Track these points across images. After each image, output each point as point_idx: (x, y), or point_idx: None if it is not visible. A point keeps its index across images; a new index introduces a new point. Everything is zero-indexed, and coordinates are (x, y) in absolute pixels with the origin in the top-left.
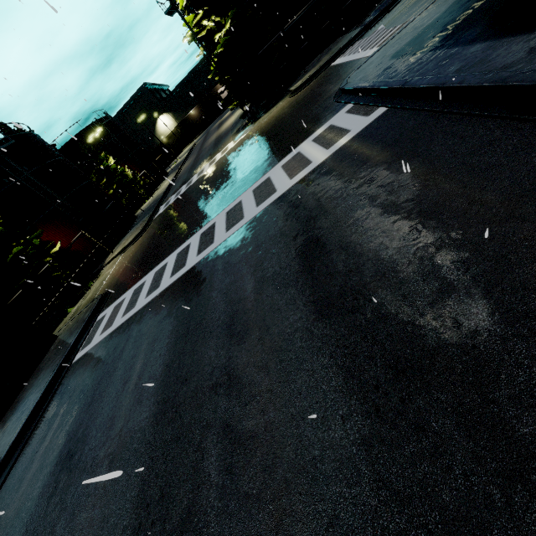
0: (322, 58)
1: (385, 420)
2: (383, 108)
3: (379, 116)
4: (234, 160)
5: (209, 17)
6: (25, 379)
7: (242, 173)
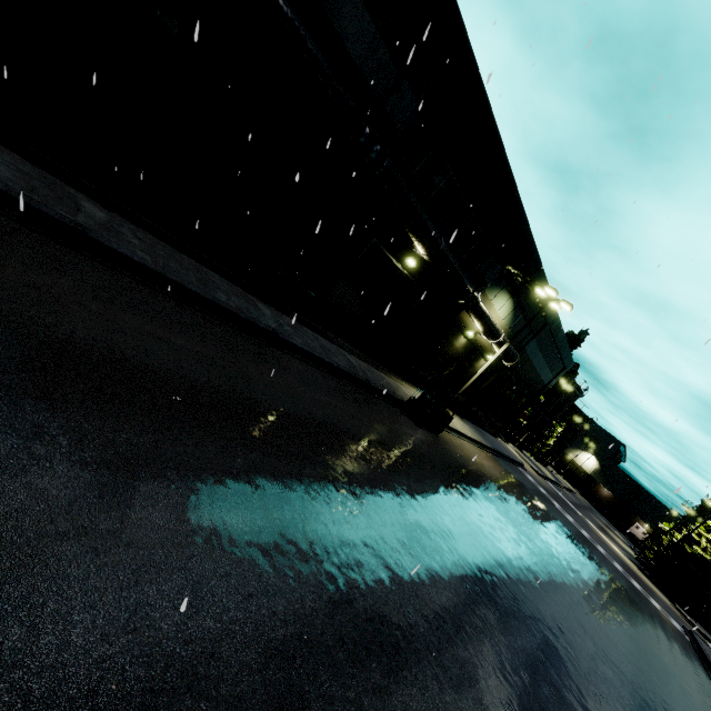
0: (710, 637)
1: (633, 597)
2: (688, 639)
3: (684, 635)
4: (616, 553)
5: (709, 543)
6: (488, 431)
7: (618, 561)
